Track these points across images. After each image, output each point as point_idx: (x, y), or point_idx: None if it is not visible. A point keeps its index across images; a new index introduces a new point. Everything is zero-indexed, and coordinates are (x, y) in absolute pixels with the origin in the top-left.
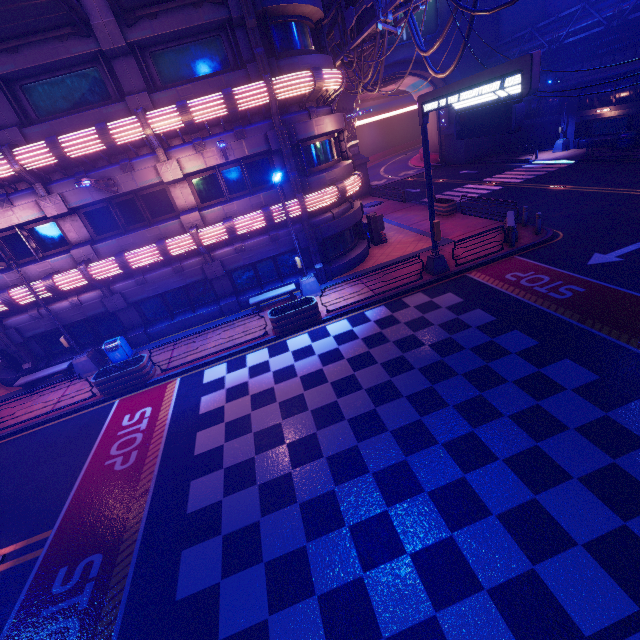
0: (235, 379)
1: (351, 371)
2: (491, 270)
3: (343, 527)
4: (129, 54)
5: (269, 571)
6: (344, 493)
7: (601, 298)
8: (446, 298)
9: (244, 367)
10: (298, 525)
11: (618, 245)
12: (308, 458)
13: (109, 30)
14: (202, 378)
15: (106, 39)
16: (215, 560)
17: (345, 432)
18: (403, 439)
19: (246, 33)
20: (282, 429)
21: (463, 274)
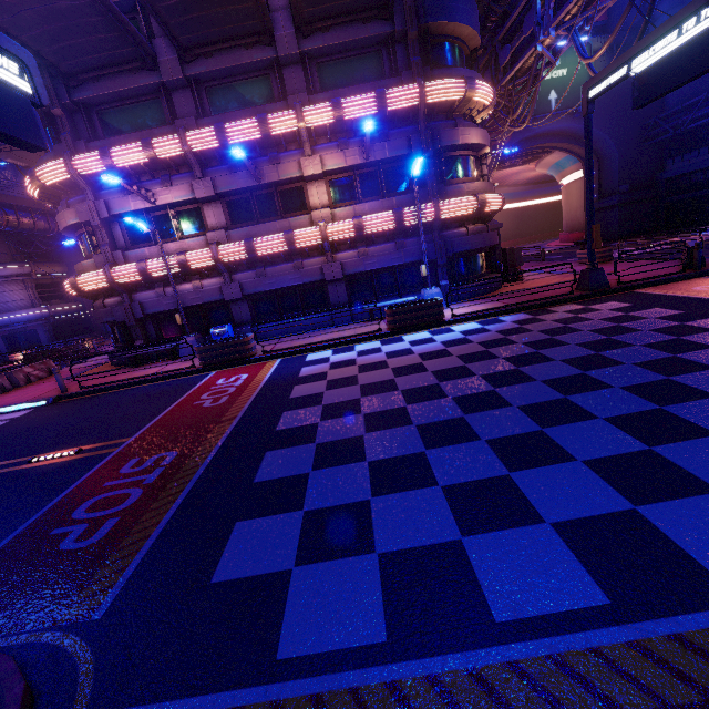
0: (341, 357)
1: (483, 348)
2: (669, 286)
3: (477, 440)
4: (299, 63)
5: (374, 467)
6: (477, 419)
7: None
8: (607, 305)
9: (352, 351)
10: (414, 438)
11: None
12: (428, 398)
13: (288, 40)
14: (305, 358)
15: (283, 47)
16: (305, 458)
17: (477, 382)
18: (560, 385)
19: (405, 48)
20: (395, 382)
21: (629, 291)
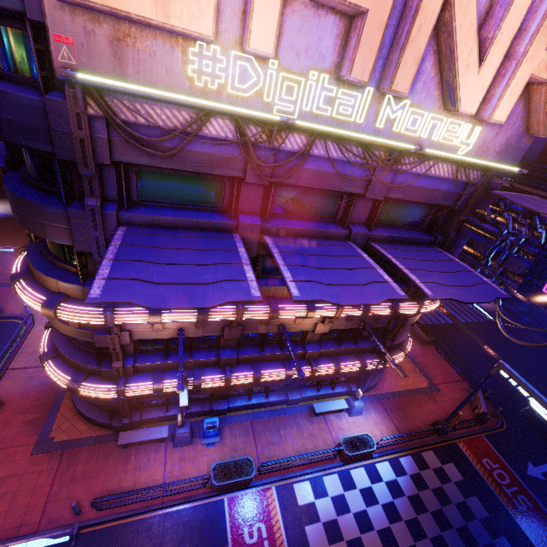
0: (325, 511)
1: (412, 540)
2: (472, 446)
3: None
4: None
5: None
6: None
7: (542, 521)
8: (452, 469)
9: (327, 496)
10: None
11: (539, 459)
12: None
13: None
14: (295, 496)
15: None
16: None
17: None
18: None
19: None
20: None
21: (455, 441)
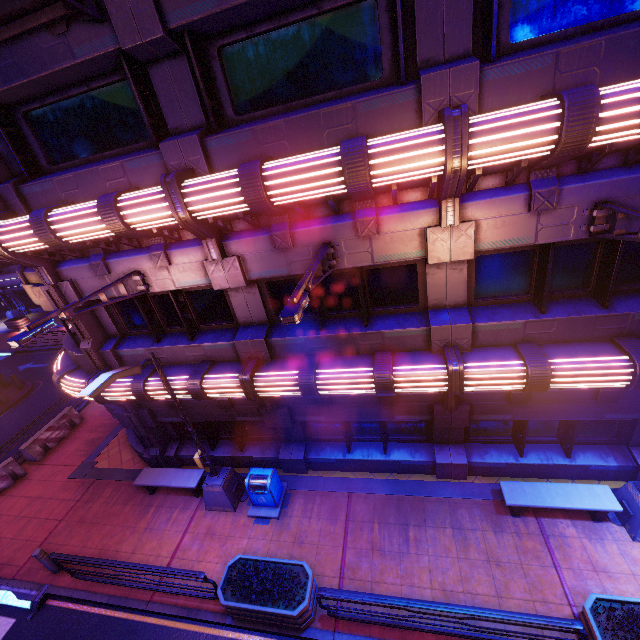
0: None
1: None
2: None
3: None
4: None
5: None
6: None
7: None
8: None
9: None
10: None
11: None
12: None
13: None
14: None
15: None
16: None
17: None
18: None
19: None
20: None
21: None
